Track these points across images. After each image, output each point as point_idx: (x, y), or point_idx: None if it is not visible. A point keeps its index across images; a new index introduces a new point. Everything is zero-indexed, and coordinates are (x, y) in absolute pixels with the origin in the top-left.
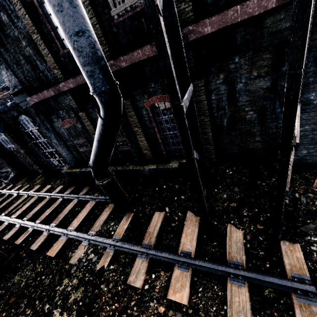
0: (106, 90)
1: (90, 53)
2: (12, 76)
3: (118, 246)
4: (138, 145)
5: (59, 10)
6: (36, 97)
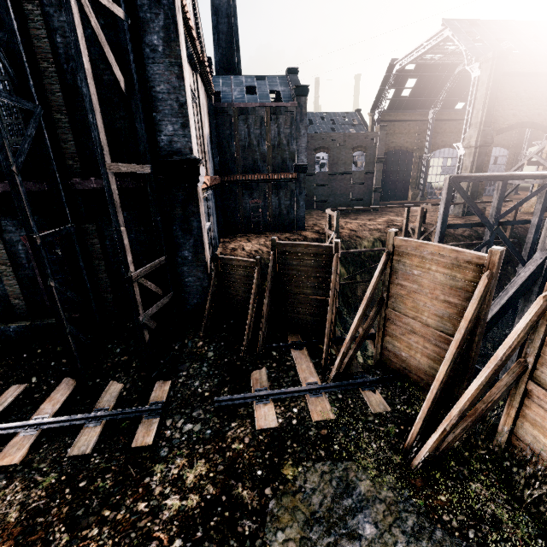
0: None
1: None
2: None
3: None
4: (5, 292)
5: None
6: None
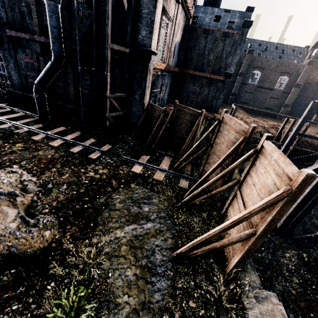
0: (58, 51)
1: (57, 35)
2: (3, 12)
3: (32, 129)
4: (69, 92)
5: (50, 17)
6: (15, 33)
